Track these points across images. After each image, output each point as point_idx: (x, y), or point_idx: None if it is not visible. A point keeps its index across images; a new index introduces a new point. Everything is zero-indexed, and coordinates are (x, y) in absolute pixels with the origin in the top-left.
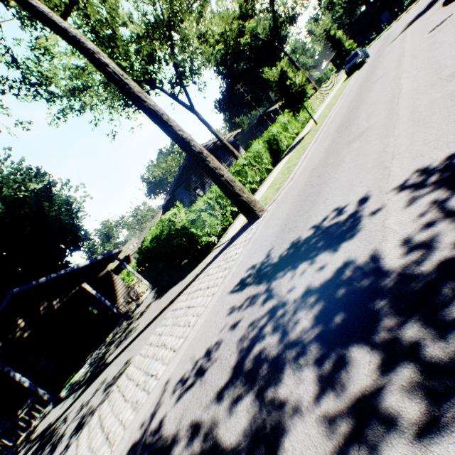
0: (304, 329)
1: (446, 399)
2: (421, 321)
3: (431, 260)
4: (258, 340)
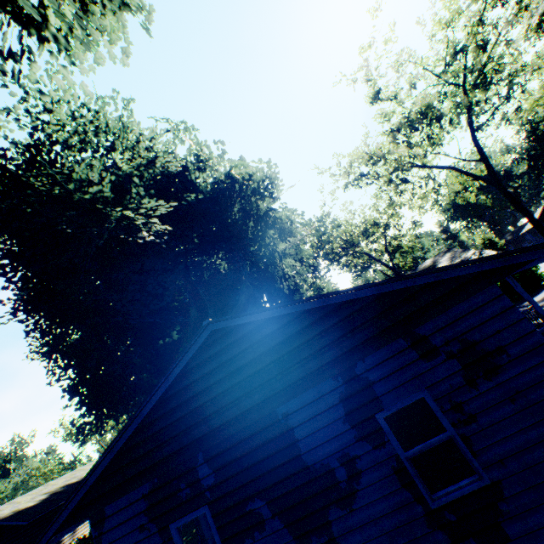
0: None
1: None
2: None
3: None
4: None
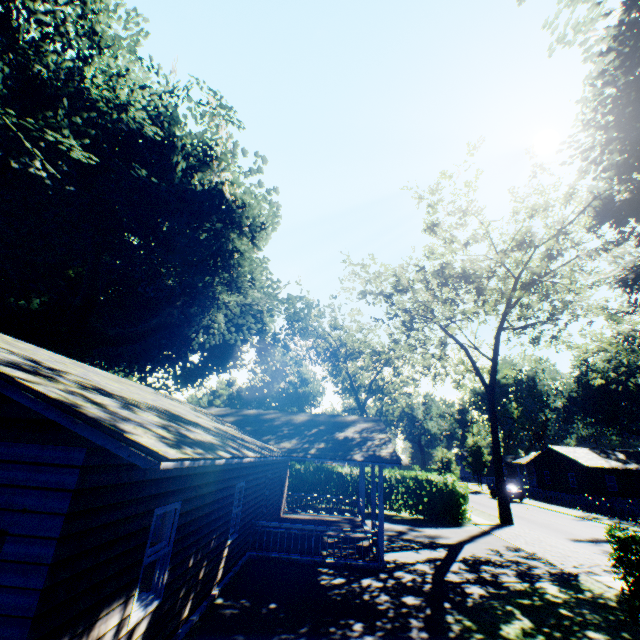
0: None
1: None
2: None
3: None
4: None
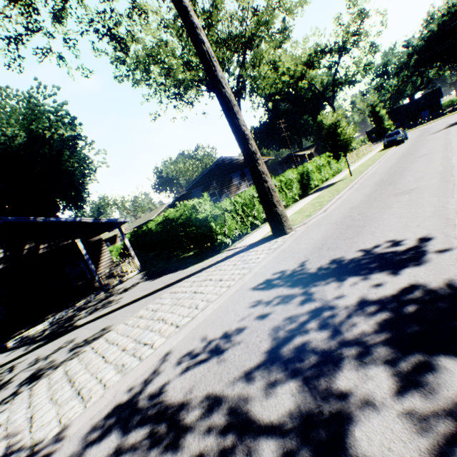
0: (365, 332)
1: None
2: None
3: None
4: (299, 333)
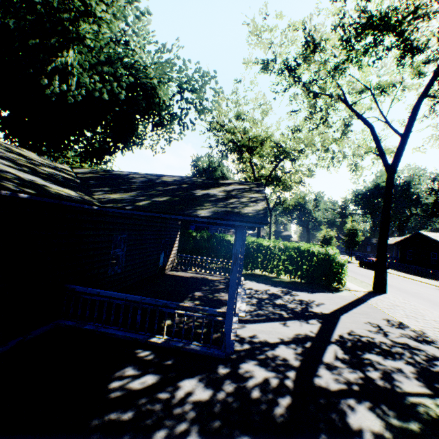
0: None
1: None
2: None
3: None
4: None
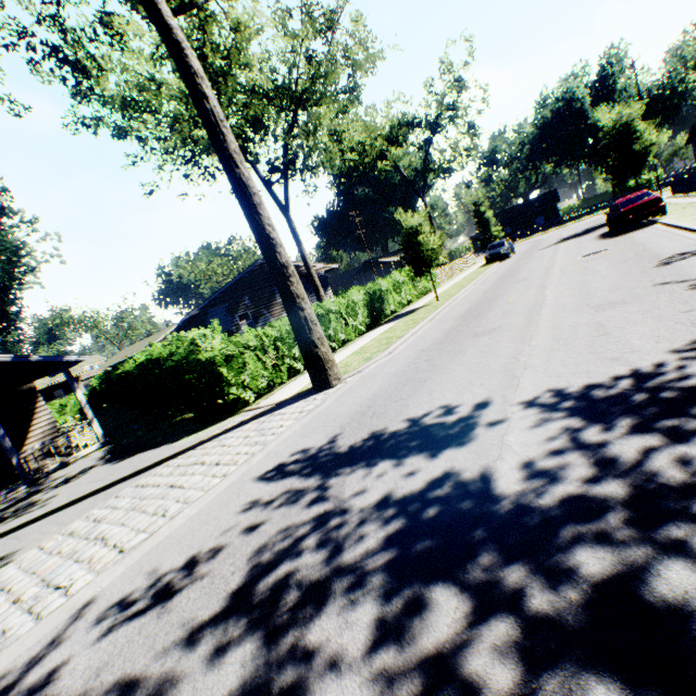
0: (369, 551)
1: (549, 666)
2: (532, 565)
3: (552, 494)
4: (289, 557)
